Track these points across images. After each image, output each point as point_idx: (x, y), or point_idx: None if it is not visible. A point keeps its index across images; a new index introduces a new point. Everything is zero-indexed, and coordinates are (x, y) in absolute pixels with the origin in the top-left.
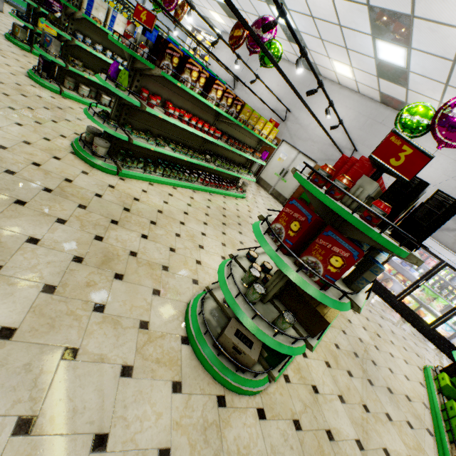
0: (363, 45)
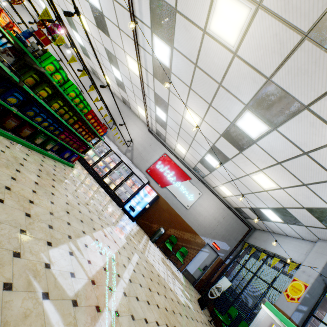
0: (38, 1)
